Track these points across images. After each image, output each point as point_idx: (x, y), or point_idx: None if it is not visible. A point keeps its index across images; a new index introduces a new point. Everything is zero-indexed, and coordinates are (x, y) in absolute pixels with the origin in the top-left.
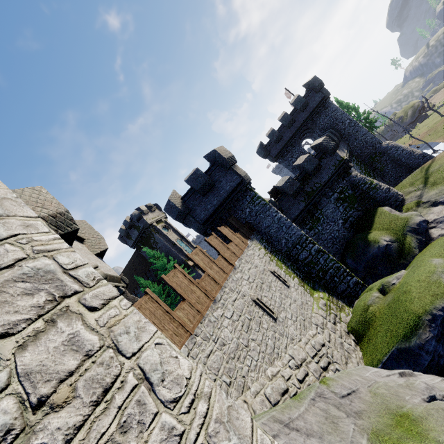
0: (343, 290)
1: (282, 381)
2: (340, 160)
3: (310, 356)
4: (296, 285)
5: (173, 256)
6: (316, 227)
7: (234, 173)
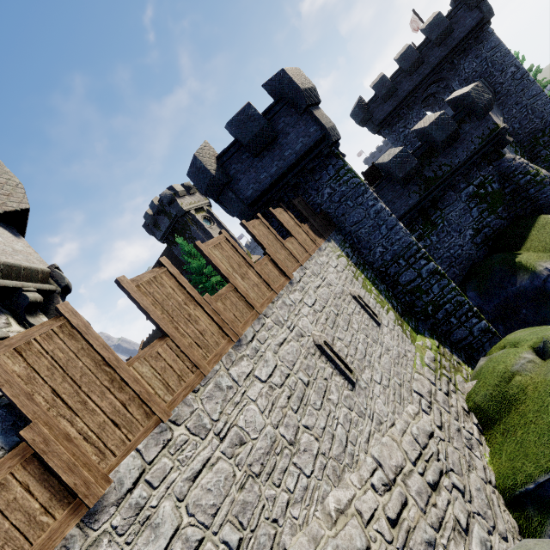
0: (460, 338)
1: (357, 527)
2: (493, 129)
3: (410, 461)
4: (391, 323)
5: None
6: (428, 237)
7: (312, 120)
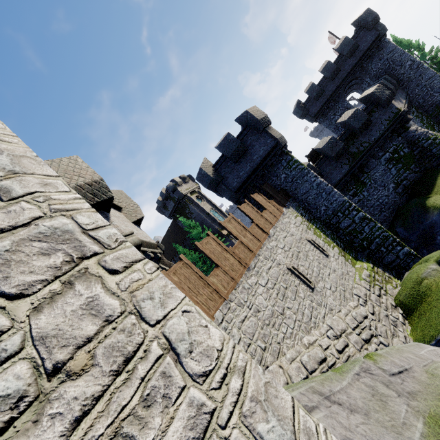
0: (390, 261)
1: (319, 350)
2: (396, 112)
3: (350, 328)
4: (336, 255)
5: (208, 225)
6: (360, 193)
7: (268, 135)
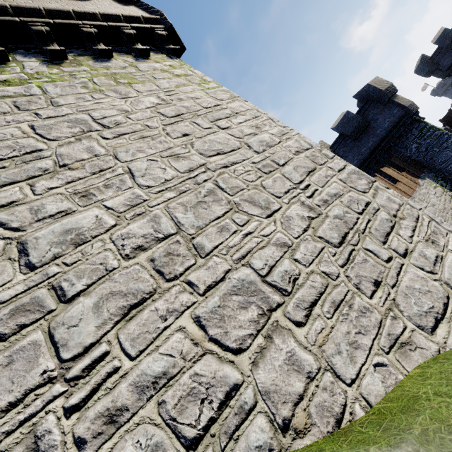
0: None
1: None
2: None
3: None
4: None
5: None
6: None
7: (394, 105)
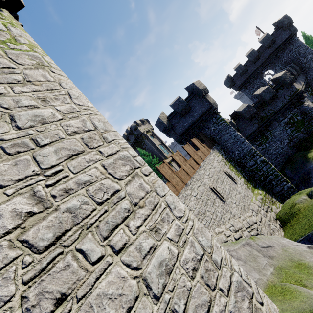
0: (277, 191)
1: (224, 236)
2: (296, 91)
3: (245, 227)
4: (242, 183)
5: (156, 155)
6: (264, 144)
7: (205, 100)
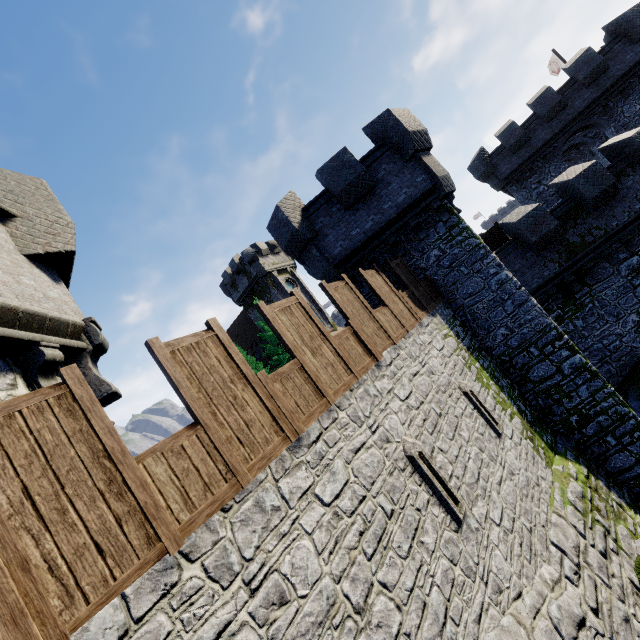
0: (621, 467)
1: None
2: None
3: None
4: (517, 434)
5: None
6: (570, 321)
7: (420, 167)
